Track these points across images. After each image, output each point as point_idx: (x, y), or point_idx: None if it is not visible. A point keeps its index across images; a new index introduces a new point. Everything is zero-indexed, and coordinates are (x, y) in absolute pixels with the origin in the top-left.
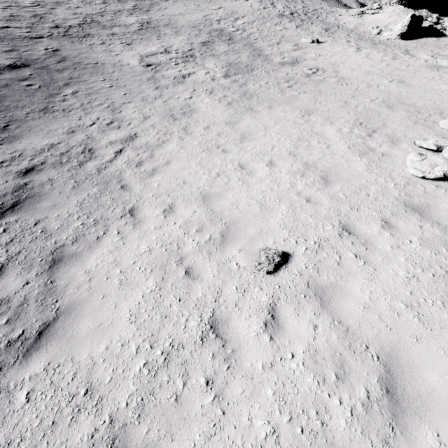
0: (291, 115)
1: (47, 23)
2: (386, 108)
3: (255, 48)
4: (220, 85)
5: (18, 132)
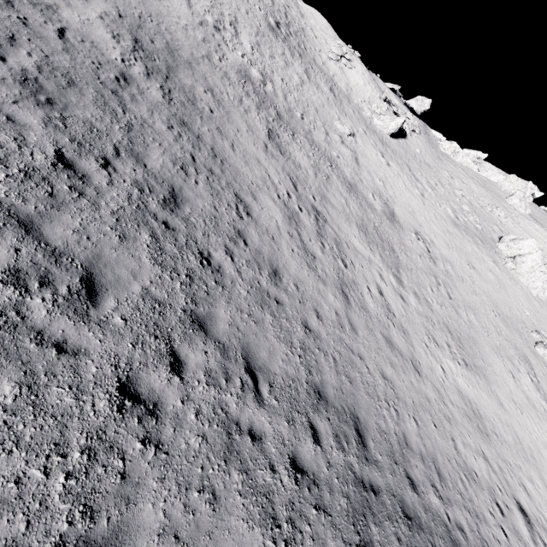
0: (500, 365)
1: None
2: (508, 327)
3: (325, 155)
4: (422, 315)
5: None
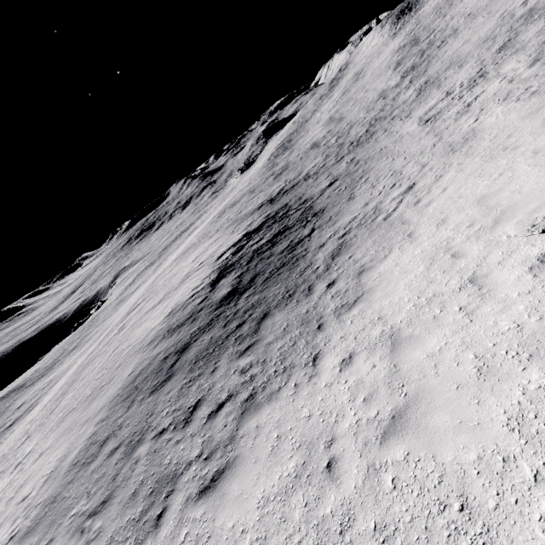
0: None
1: (346, 145)
2: None
3: None
4: (521, 81)
5: (336, 218)
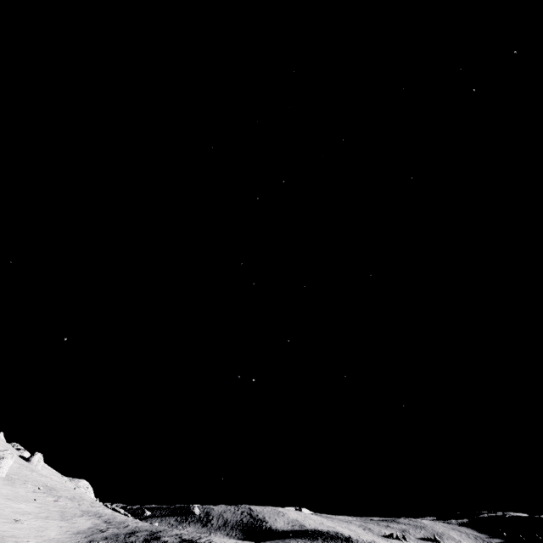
0: None
1: None
2: None
3: None
4: None
5: None
